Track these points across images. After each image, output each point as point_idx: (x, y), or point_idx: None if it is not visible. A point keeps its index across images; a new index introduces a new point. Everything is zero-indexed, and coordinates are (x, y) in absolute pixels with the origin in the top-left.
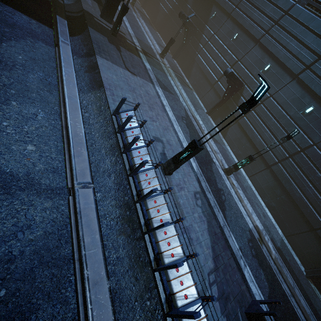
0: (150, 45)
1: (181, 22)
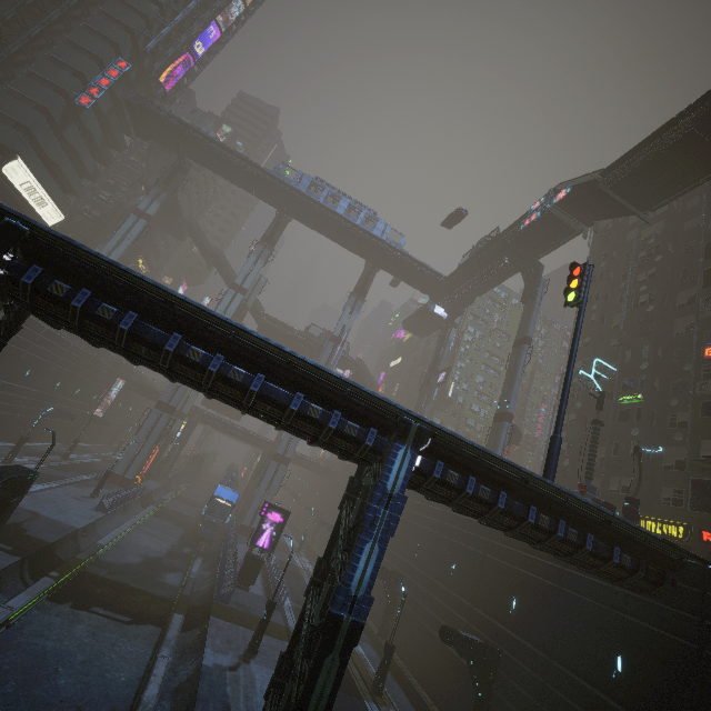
0: None
1: None
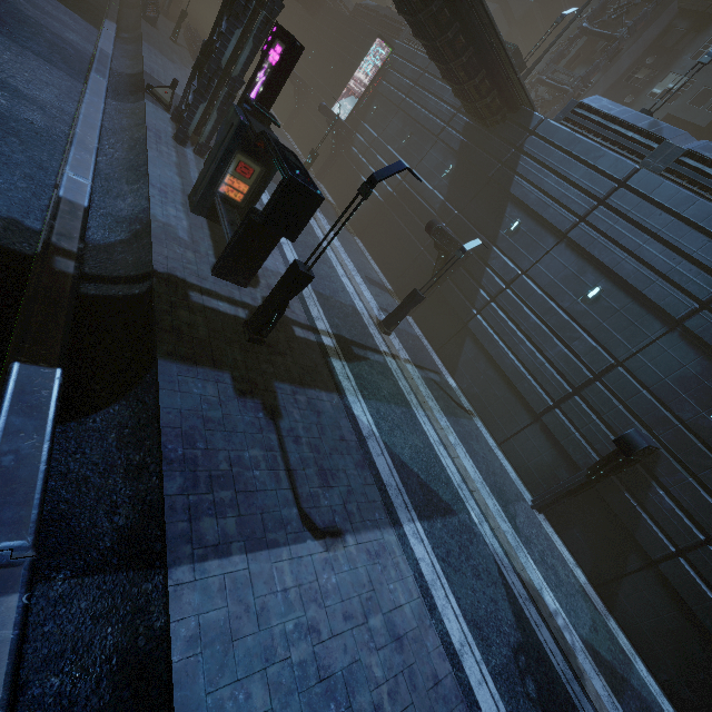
0: (351, 300)
1: (420, 226)
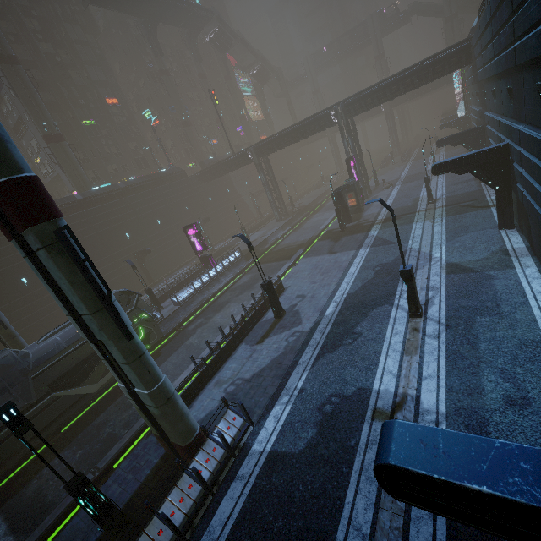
0: (416, 202)
1: None
